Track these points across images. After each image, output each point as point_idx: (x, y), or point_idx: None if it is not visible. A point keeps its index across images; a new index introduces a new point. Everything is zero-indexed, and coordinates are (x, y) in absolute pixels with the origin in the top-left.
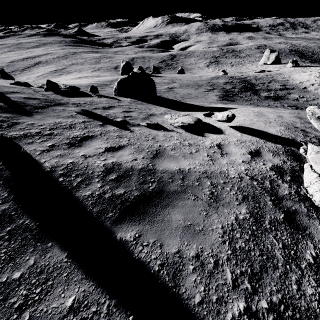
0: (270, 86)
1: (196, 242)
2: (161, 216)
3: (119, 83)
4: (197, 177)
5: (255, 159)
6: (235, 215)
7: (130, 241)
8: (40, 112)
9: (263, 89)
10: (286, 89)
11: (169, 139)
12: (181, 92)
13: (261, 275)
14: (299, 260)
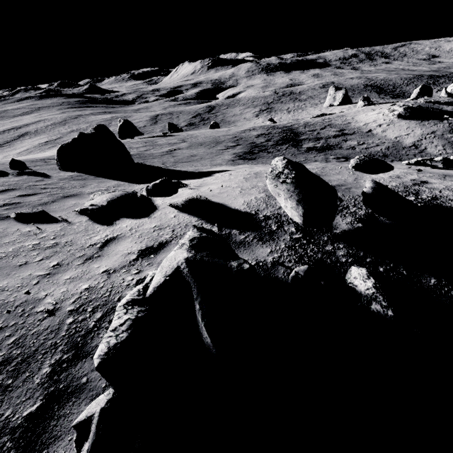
0: (321, 134)
1: None
2: None
3: (59, 152)
4: None
5: (137, 262)
6: None
7: None
8: None
9: (310, 139)
10: (343, 135)
11: (23, 240)
12: (182, 154)
13: None
14: None
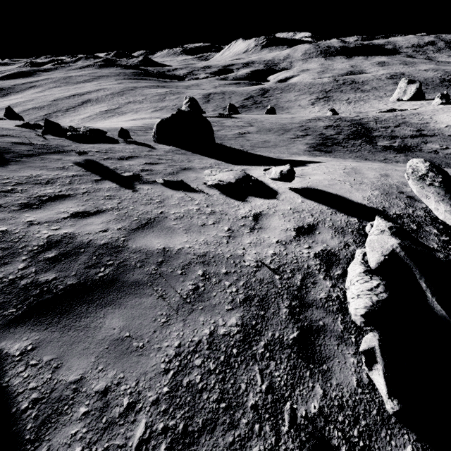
0: (396, 132)
1: (119, 367)
2: (89, 319)
3: (159, 126)
4: (185, 262)
5: (301, 238)
6: (214, 327)
7: (13, 355)
8: (23, 161)
9: (384, 136)
10: (422, 136)
11: (185, 204)
12: (255, 138)
13: (197, 438)
14: (283, 417)
